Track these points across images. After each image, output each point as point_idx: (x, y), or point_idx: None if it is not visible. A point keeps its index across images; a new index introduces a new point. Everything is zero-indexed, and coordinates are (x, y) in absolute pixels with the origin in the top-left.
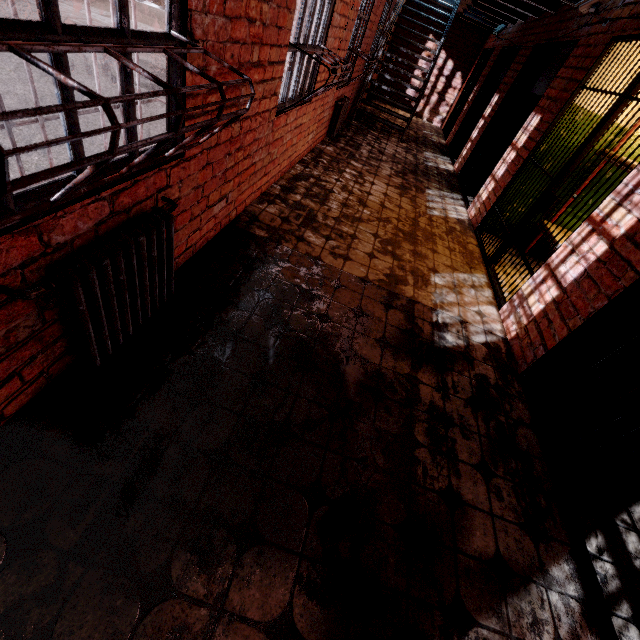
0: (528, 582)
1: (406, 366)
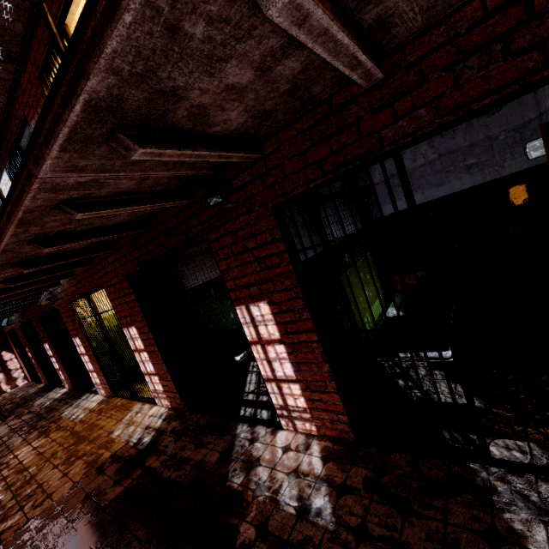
0: (234, 443)
1: (138, 471)
